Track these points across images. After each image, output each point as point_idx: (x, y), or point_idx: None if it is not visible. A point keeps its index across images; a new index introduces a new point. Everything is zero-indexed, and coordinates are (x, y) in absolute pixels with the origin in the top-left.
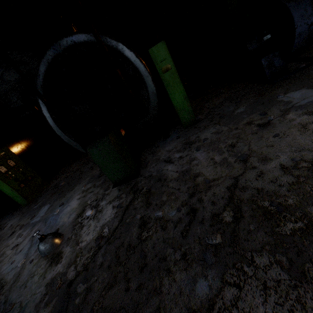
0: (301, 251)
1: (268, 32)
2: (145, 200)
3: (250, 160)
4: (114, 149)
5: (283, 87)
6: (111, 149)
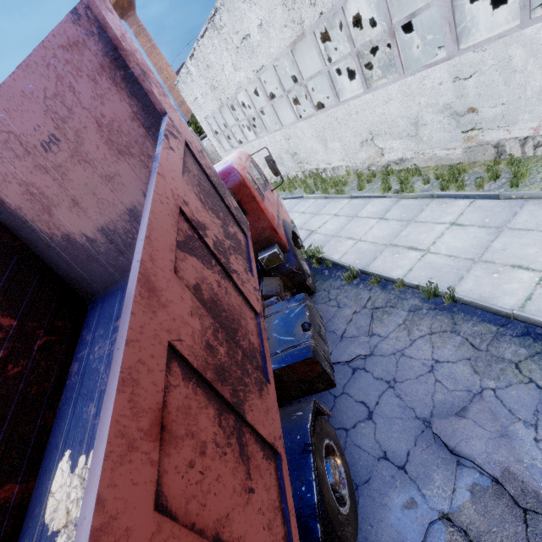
0: None
1: None
2: None
3: None
4: None
5: None
6: None
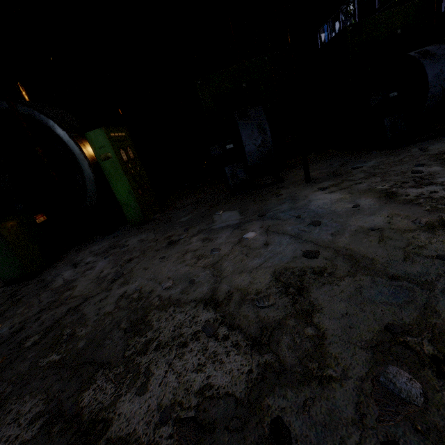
0: (27, 384)
1: (232, 141)
2: (5, 309)
3: (118, 280)
4: (2, 239)
5: (232, 203)
6: None
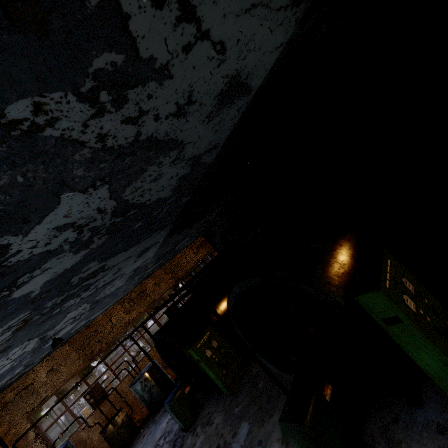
0: None
1: None
2: None
3: None
4: (314, 447)
5: None
6: (309, 445)
